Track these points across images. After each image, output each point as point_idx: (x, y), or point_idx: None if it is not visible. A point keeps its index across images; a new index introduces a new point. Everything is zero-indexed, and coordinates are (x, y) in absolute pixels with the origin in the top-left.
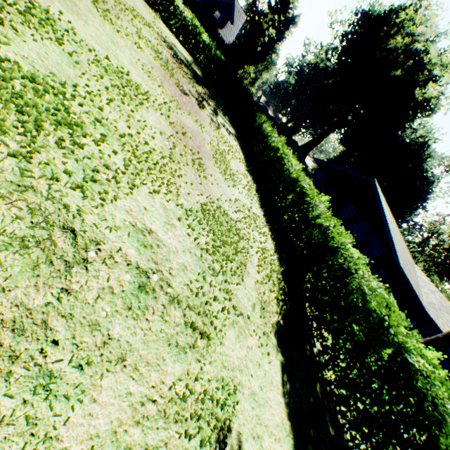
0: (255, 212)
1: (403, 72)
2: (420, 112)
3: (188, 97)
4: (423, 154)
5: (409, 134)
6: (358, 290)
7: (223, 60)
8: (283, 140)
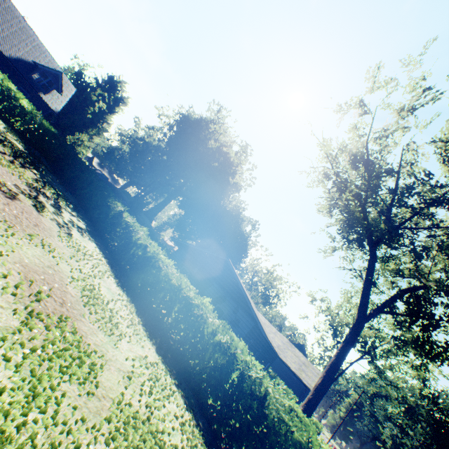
0: (151, 358)
1: (220, 165)
2: (232, 189)
3: (18, 200)
4: (239, 218)
5: (228, 204)
6: (279, 420)
7: (53, 132)
8: (146, 230)
